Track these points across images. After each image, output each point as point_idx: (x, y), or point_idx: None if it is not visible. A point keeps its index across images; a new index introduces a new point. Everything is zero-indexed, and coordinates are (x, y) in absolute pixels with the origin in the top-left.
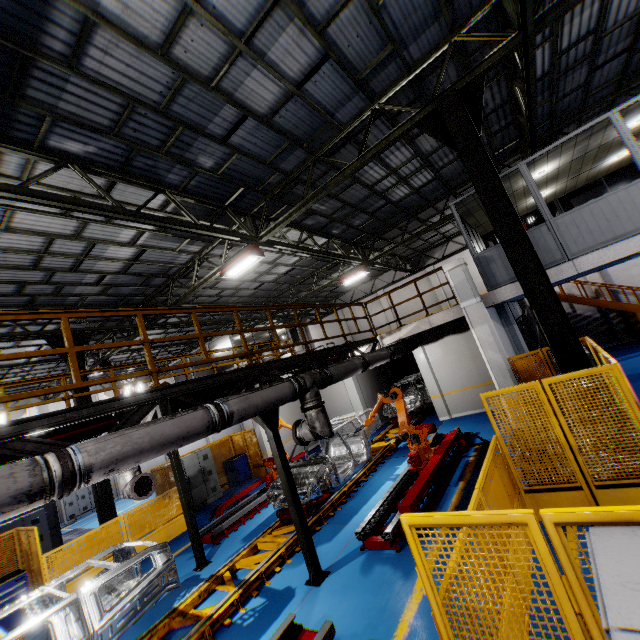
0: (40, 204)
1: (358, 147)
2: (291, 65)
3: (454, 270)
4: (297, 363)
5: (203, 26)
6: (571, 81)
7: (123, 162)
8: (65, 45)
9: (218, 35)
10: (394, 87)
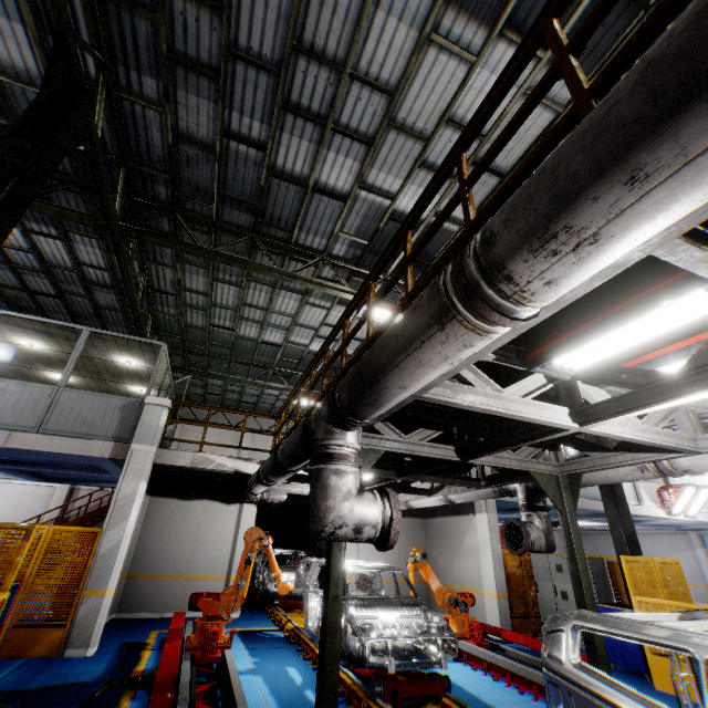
0: None
1: None
2: None
3: None
4: None
5: None
6: None
7: None
8: None
9: None
10: None
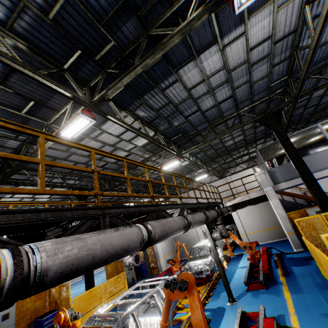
0: (133, 132)
1: (224, 124)
2: (220, 97)
3: (260, 175)
4: (208, 206)
5: (204, 85)
6: (297, 111)
7: (151, 120)
8: (165, 85)
9: (206, 87)
10: (246, 107)
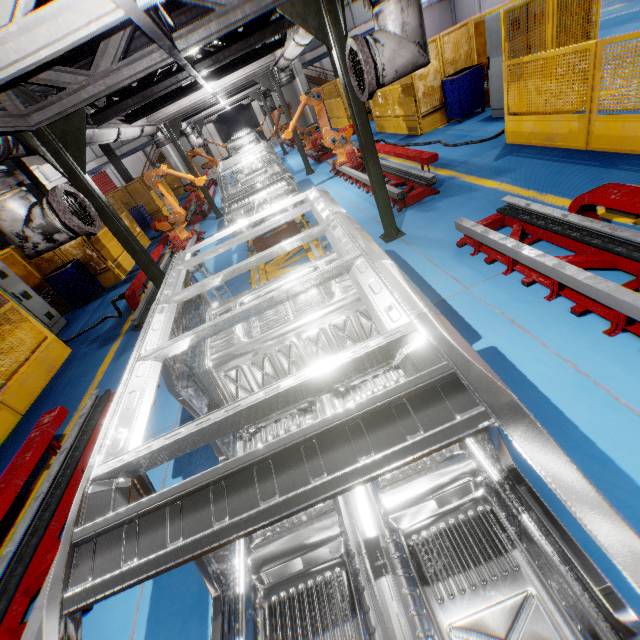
0: None
1: None
2: None
3: None
4: None
5: None
6: None
7: None
8: None
9: None
10: None
